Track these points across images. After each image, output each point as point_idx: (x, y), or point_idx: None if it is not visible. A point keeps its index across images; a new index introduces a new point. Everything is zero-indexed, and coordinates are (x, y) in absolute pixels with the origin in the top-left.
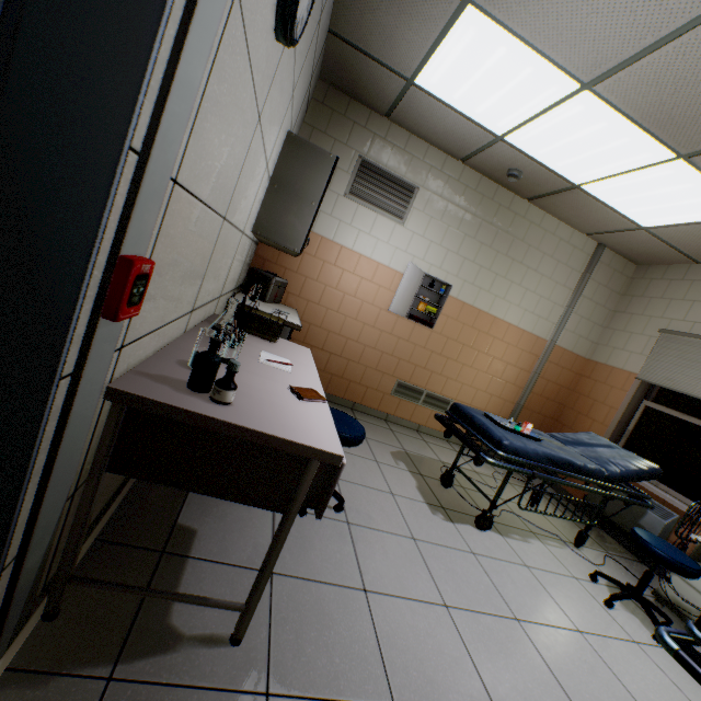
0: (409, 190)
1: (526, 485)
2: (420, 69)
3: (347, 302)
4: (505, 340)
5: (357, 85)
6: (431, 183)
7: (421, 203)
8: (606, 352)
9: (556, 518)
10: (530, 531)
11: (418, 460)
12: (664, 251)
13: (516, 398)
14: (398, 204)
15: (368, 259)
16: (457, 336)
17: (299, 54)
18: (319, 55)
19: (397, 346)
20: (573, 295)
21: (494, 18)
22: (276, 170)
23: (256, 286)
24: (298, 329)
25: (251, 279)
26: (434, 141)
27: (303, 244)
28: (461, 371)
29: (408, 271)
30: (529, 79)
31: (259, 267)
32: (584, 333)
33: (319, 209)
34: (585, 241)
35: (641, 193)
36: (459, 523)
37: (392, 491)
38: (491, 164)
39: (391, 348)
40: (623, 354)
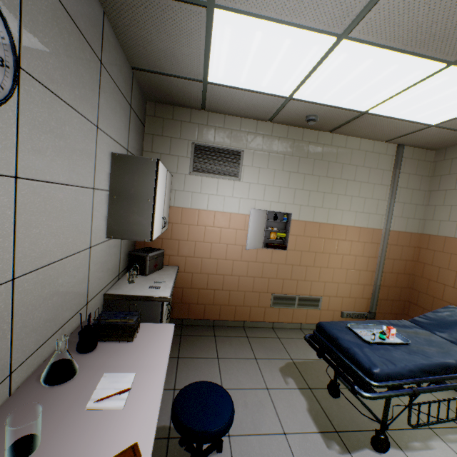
0: (236, 154)
1: (410, 404)
2: (206, 71)
3: (215, 249)
4: (347, 239)
5: (172, 97)
6: (251, 144)
7: (248, 160)
8: (434, 225)
9: (445, 392)
10: (427, 427)
11: (305, 368)
12: (456, 136)
13: (372, 280)
14: (231, 167)
15: (221, 212)
16: (308, 248)
17: (77, 98)
18: (129, 87)
19: (263, 269)
20: (391, 189)
21: (239, 10)
22: (111, 185)
23: (137, 265)
24: (167, 300)
25: (131, 261)
26: (243, 115)
27: (151, 234)
28: (321, 273)
29: (251, 215)
30: (291, 48)
31: (142, 244)
32: (410, 214)
33: (155, 203)
34: (386, 146)
35: (422, 102)
36: (356, 450)
37: (284, 429)
38: (291, 117)
39: (260, 272)
40: (451, 224)
